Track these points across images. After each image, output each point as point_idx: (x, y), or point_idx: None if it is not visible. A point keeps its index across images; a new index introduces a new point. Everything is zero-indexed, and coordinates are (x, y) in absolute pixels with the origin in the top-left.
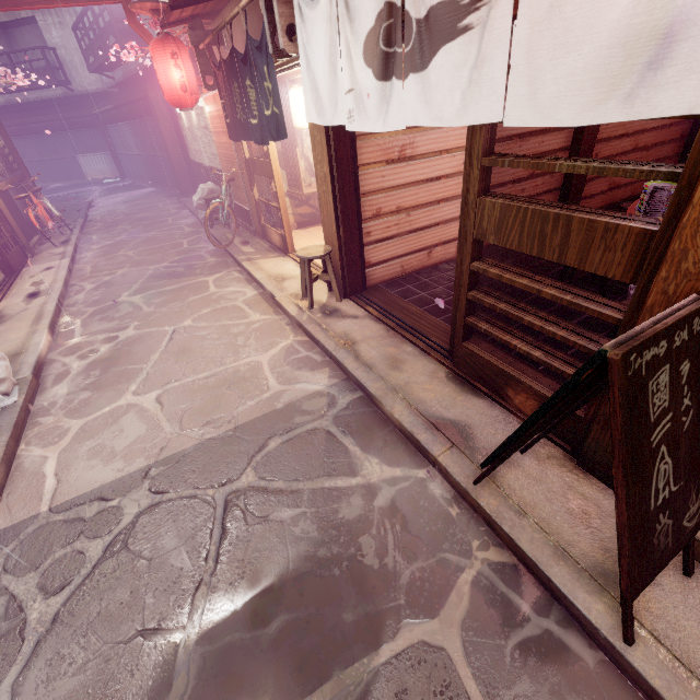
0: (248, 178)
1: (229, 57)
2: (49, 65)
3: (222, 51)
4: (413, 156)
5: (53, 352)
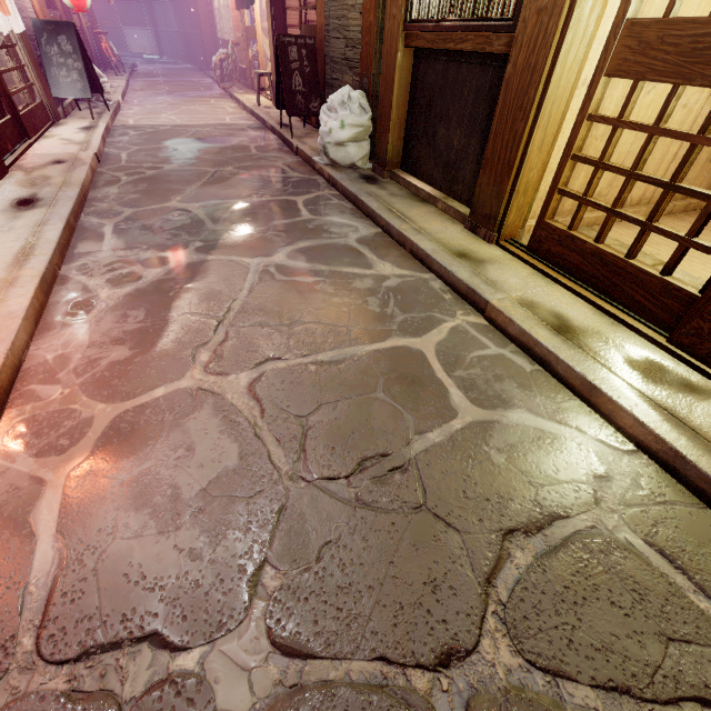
0: (246, 42)
1: None
2: None
3: None
4: None
5: (124, 105)
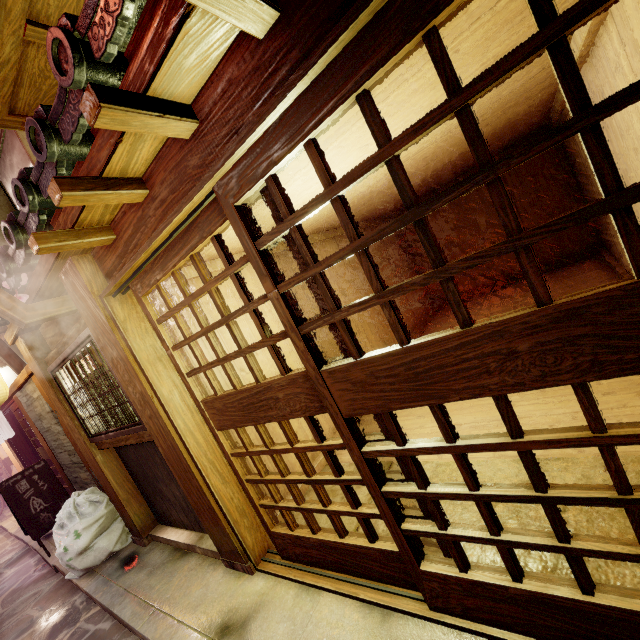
0: (7, 469)
1: None
2: None
3: None
4: None
5: None
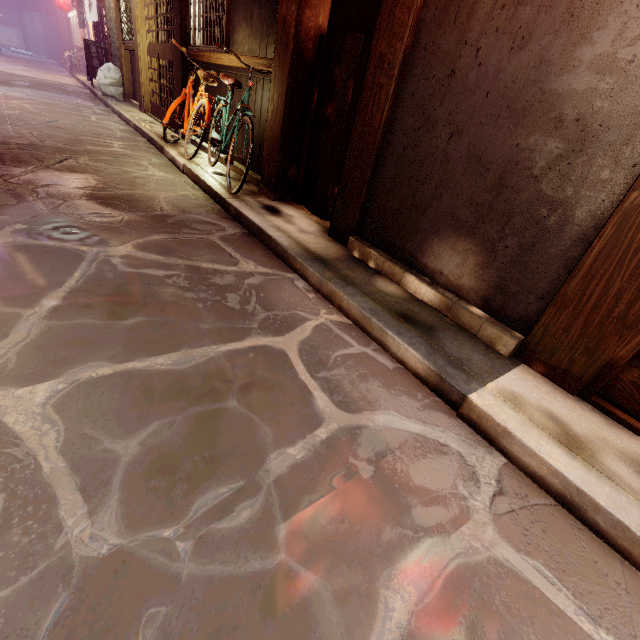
0: None
1: None
2: None
3: None
4: None
5: None
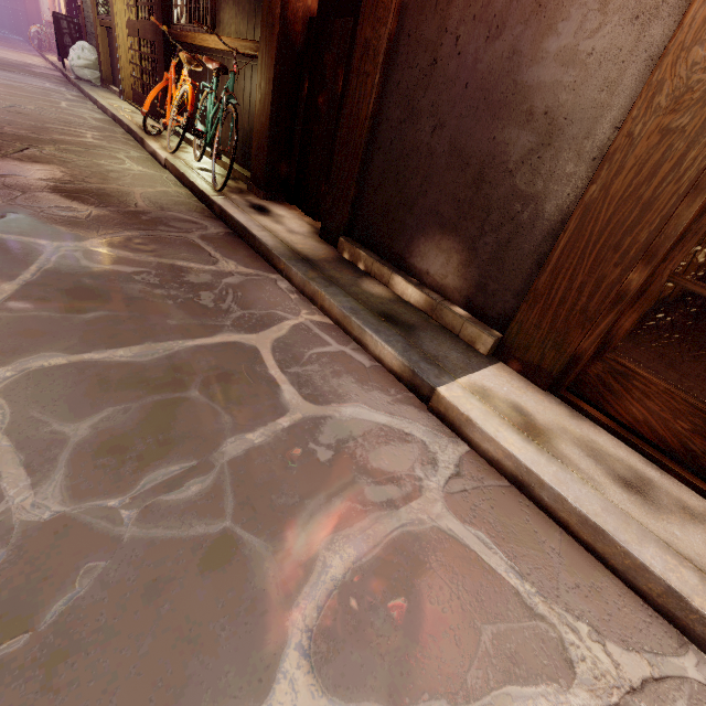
0: None
1: None
2: None
3: None
4: None
5: None
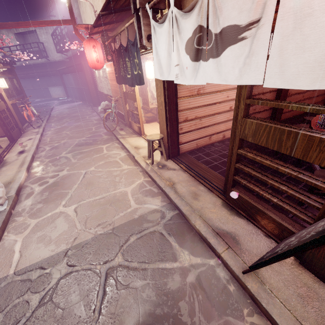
0: (124, 100)
1: (118, 48)
2: (40, 49)
3: (115, 45)
4: (204, 93)
5: (27, 181)
